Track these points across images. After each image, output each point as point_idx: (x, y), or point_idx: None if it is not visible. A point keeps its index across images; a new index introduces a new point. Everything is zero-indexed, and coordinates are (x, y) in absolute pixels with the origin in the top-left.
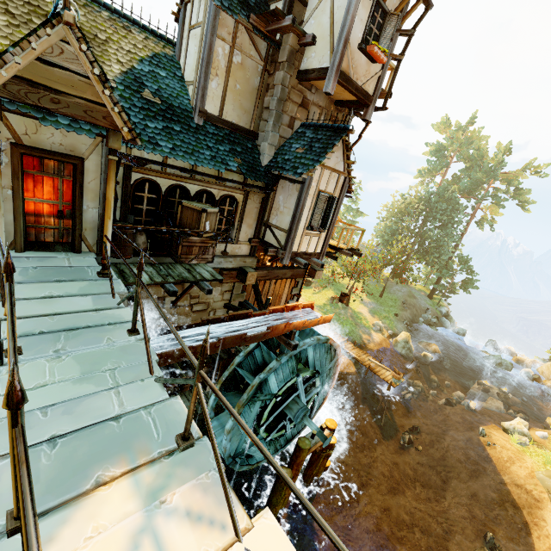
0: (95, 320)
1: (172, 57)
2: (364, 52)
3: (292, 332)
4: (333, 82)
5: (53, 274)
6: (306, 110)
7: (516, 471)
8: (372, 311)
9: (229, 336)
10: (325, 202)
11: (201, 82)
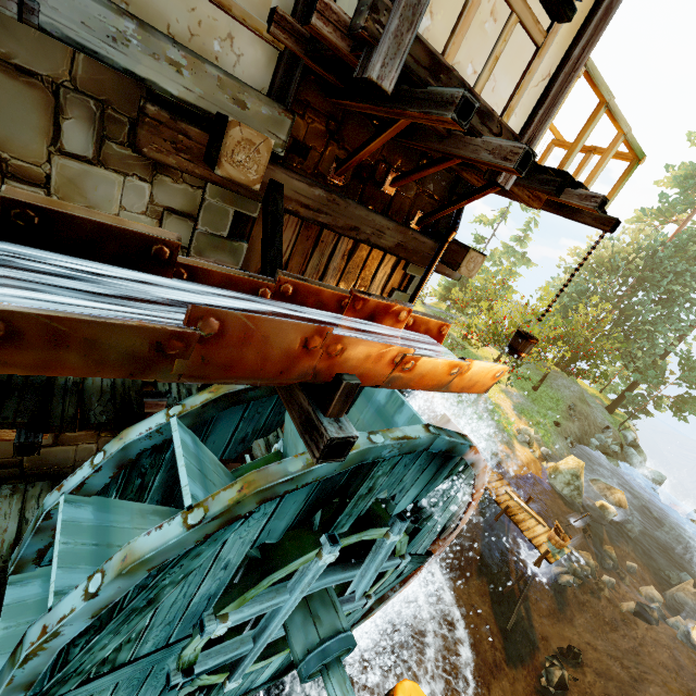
0: None
1: None
2: None
3: (337, 383)
4: None
5: None
6: None
7: None
8: (518, 408)
9: None
10: None
11: None
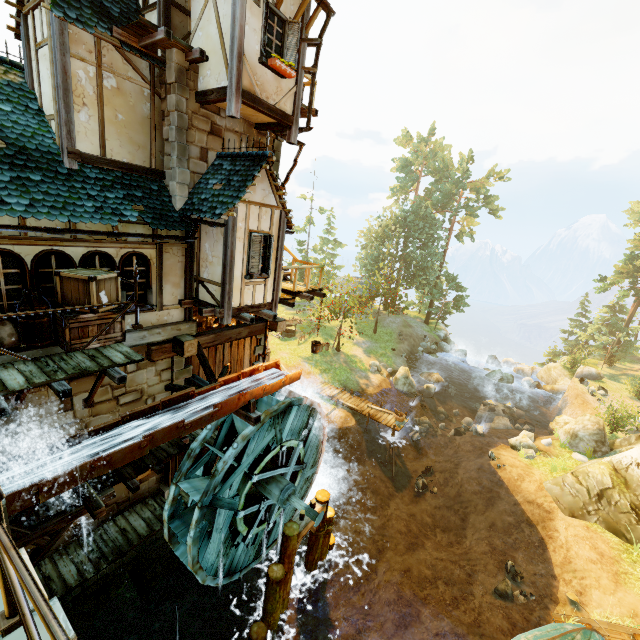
0: None
1: (21, 85)
2: (268, 67)
3: (250, 403)
4: (236, 103)
5: None
6: (220, 138)
7: (526, 487)
8: (367, 351)
9: (158, 429)
10: (260, 244)
11: (61, 115)
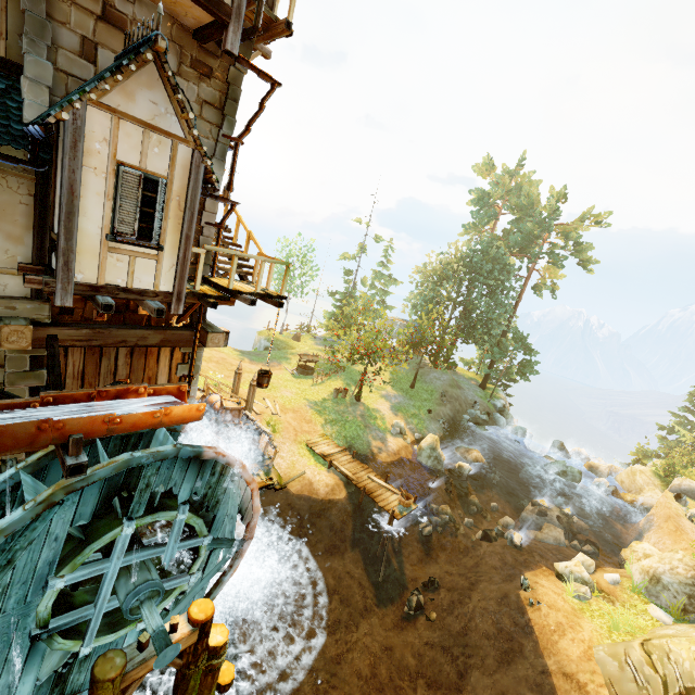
0: None
1: None
2: None
3: (69, 440)
4: None
5: None
6: (123, 33)
7: (566, 648)
8: (396, 407)
9: None
10: (138, 188)
11: None
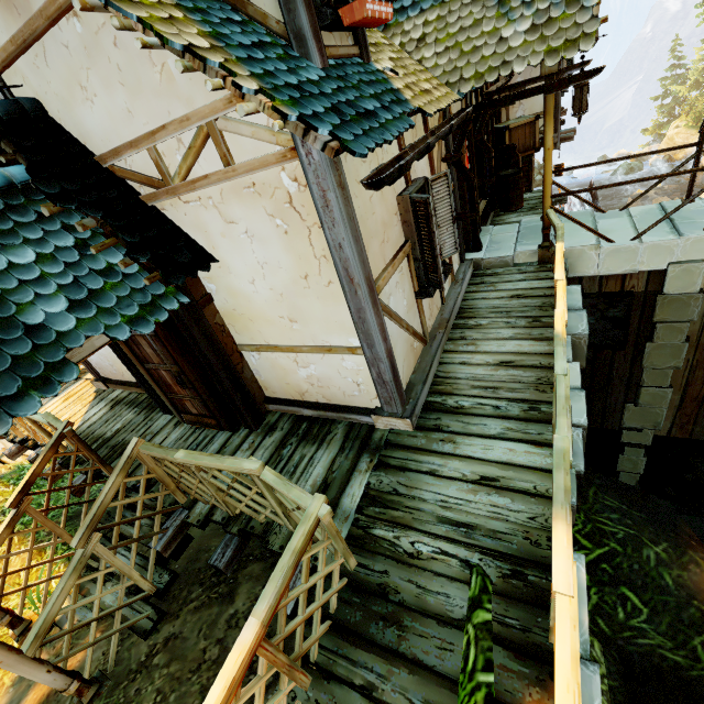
0: (652, 216)
1: None
2: None
3: None
4: None
5: (538, 235)
6: None
7: None
8: None
9: None
10: None
11: None
